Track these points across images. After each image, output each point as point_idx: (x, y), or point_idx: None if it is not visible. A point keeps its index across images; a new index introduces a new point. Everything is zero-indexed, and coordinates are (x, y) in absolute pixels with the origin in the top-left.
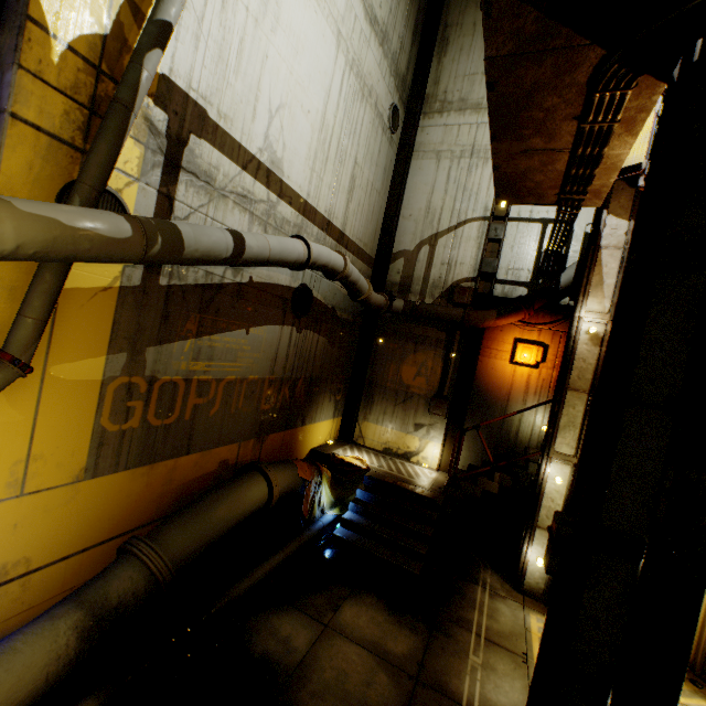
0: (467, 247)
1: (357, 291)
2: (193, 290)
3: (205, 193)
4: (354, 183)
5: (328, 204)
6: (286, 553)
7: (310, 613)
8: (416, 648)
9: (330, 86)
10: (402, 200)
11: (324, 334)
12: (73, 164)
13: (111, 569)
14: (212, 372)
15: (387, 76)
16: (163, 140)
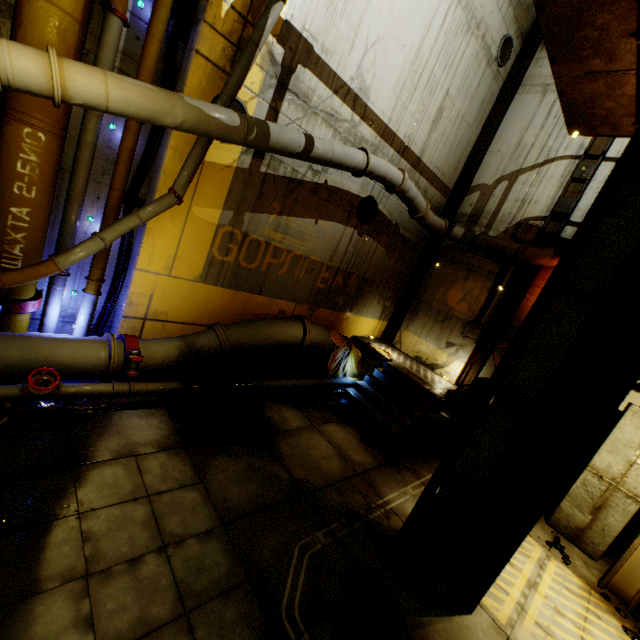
0: (547, 186)
1: (414, 209)
2: (281, 180)
3: (302, 110)
4: (441, 114)
5: (408, 131)
6: (306, 382)
7: (307, 416)
8: (369, 463)
9: (431, 21)
10: (493, 135)
11: (383, 245)
12: (222, 83)
13: (202, 332)
14: (285, 244)
15: (505, 6)
16: (279, 69)
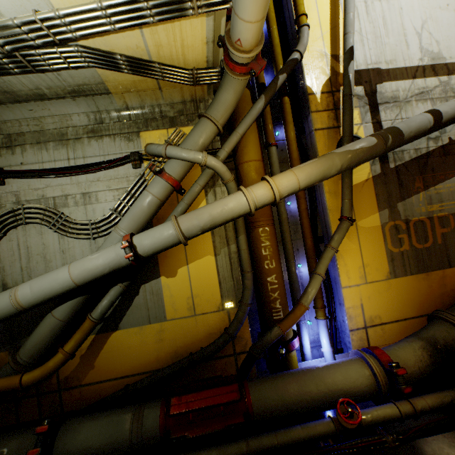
0: None
1: None
2: (410, 163)
3: (395, 108)
4: None
5: None
6: None
7: None
8: None
9: None
10: None
11: None
12: (336, 134)
13: (429, 325)
14: (445, 210)
15: None
16: (364, 99)
